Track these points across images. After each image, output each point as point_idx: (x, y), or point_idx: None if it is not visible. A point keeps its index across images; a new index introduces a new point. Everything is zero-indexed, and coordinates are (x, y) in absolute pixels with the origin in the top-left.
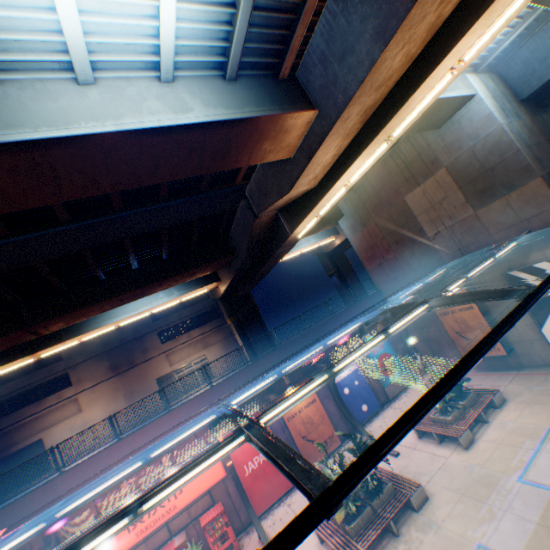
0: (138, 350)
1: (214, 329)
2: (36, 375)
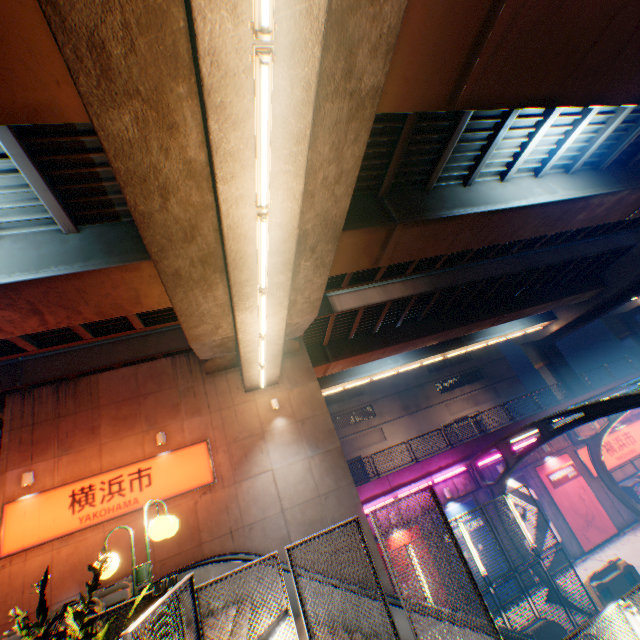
0: (421, 396)
1: (481, 388)
2: (349, 402)
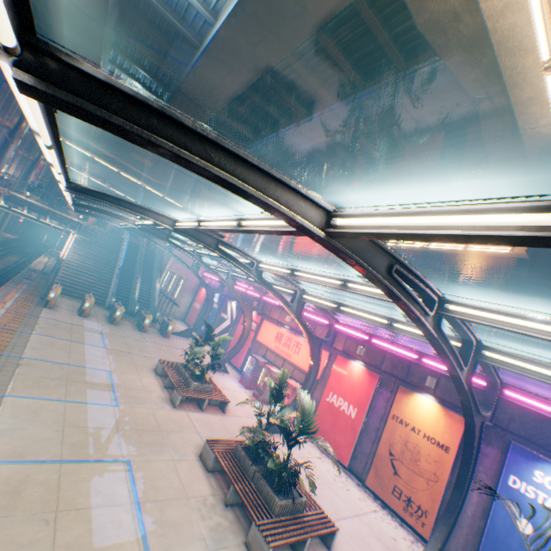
0: None
1: None
2: None
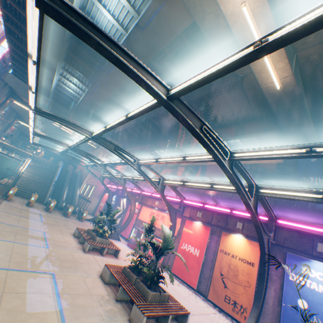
0: None
1: None
2: None
